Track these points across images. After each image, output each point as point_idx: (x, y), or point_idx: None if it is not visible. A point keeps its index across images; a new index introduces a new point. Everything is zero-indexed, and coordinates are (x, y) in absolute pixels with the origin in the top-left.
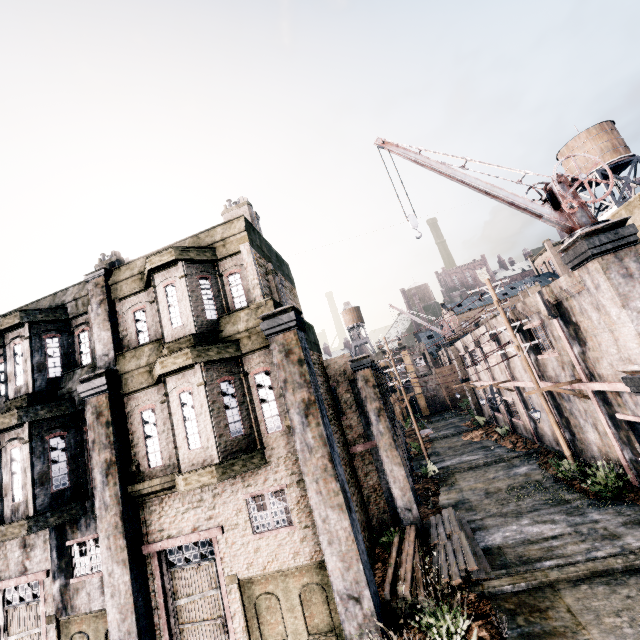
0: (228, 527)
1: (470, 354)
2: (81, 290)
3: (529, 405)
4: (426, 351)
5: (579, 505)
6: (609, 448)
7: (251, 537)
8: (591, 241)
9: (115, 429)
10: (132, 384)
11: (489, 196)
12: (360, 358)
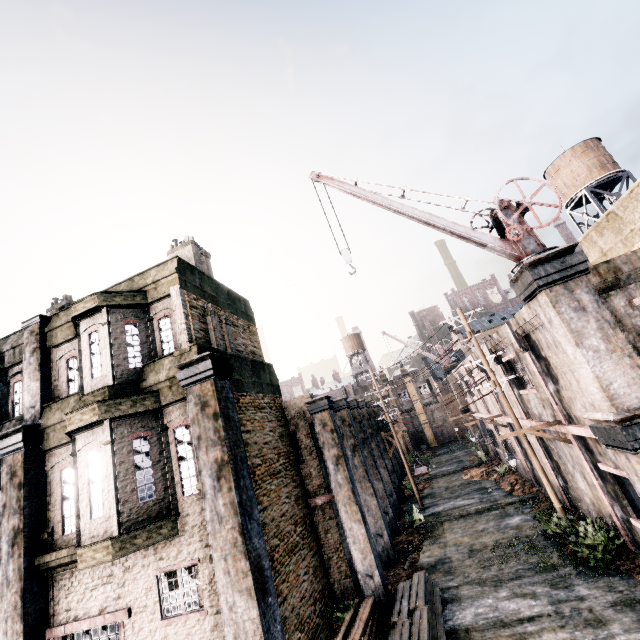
0: (136, 609)
1: (466, 383)
2: (20, 338)
3: (522, 443)
4: (430, 378)
5: (566, 574)
6: (600, 502)
7: (159, 623)
8: (536, 271)
9: (28, 491)
10: (53, 439)
11: (429, 226)
12: (317, 399)
